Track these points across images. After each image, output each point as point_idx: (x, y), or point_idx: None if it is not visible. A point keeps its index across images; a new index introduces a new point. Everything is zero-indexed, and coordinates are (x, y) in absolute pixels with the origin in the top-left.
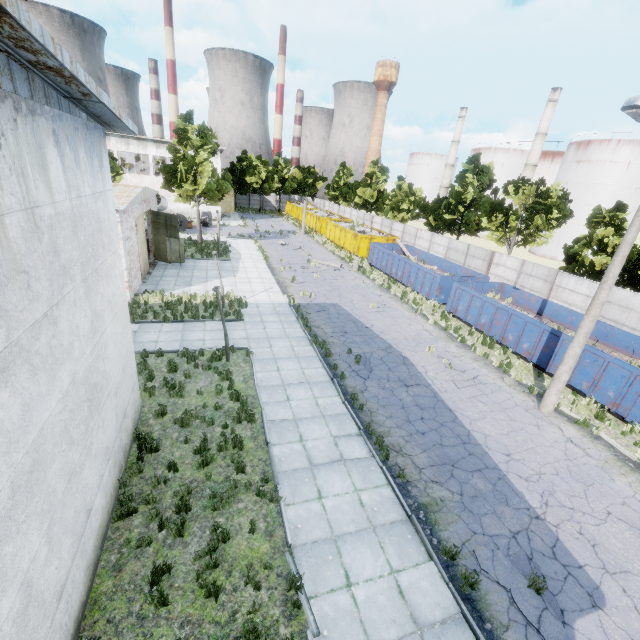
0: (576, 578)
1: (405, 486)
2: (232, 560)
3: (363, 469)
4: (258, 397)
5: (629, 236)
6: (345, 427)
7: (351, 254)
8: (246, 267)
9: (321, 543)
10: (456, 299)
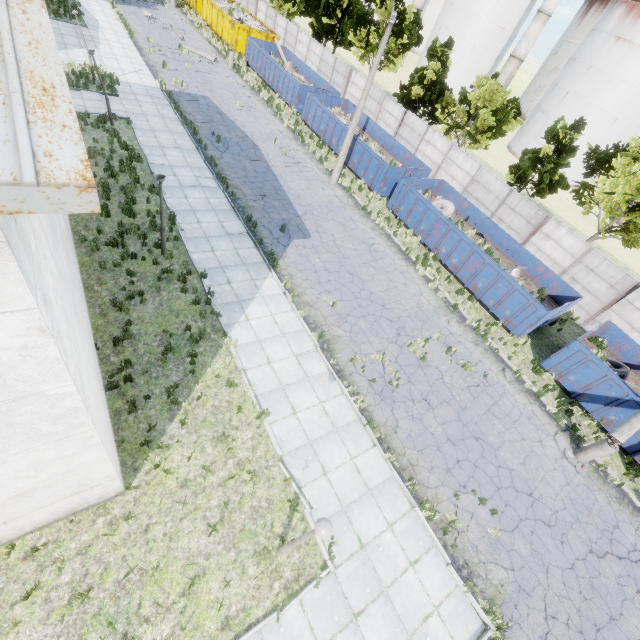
0: (303, 232)
1: (235, 200)
2: (139, 210)
3: (213, 191)
4: (142, 150)
5: (376, 61)
6: (204, 174)
7: (229, 48)
8: (108, 40)
9: (186, 211)
10: (308, 108)
